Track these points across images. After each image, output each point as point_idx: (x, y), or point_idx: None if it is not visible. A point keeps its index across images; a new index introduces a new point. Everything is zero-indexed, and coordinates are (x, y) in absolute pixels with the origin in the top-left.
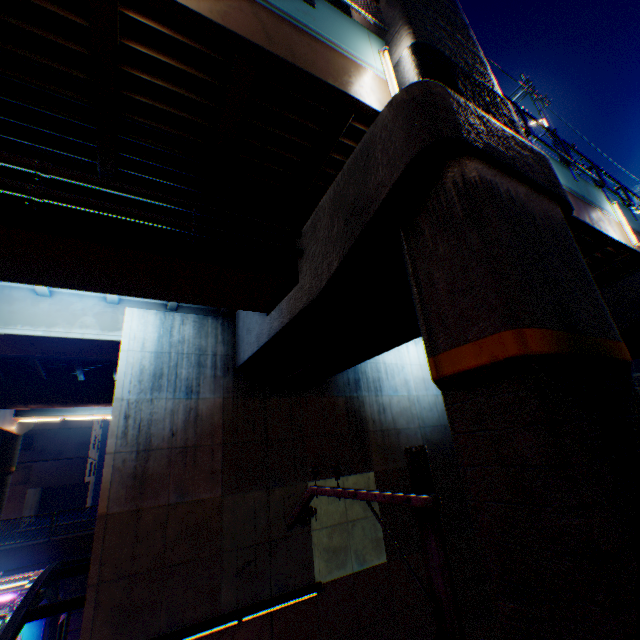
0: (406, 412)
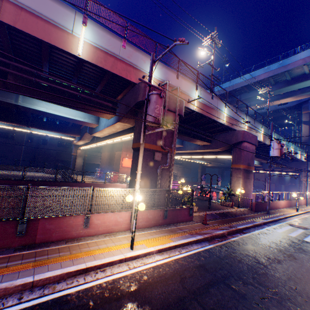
0: (286, 179)
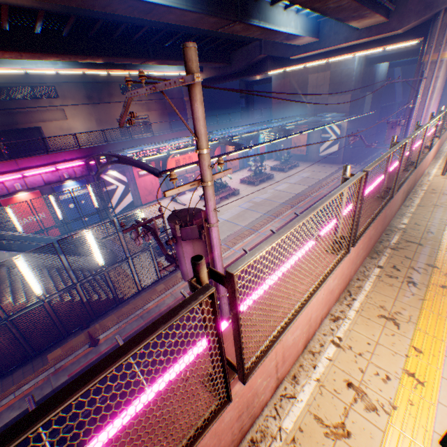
0: (379, 76)
